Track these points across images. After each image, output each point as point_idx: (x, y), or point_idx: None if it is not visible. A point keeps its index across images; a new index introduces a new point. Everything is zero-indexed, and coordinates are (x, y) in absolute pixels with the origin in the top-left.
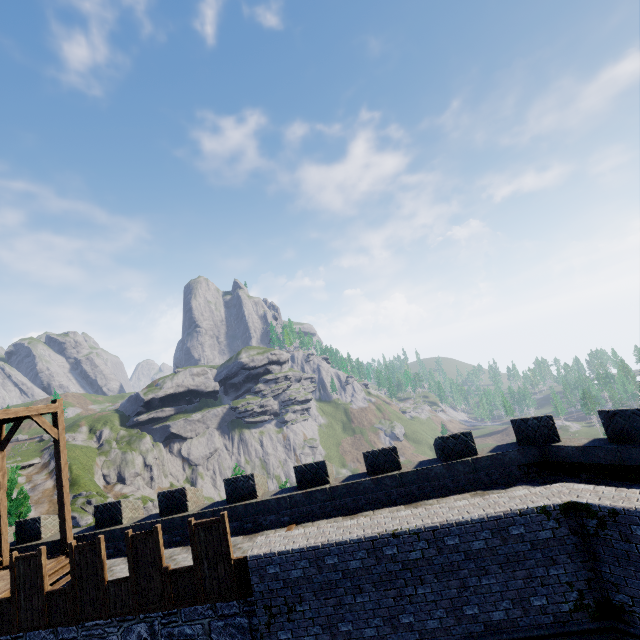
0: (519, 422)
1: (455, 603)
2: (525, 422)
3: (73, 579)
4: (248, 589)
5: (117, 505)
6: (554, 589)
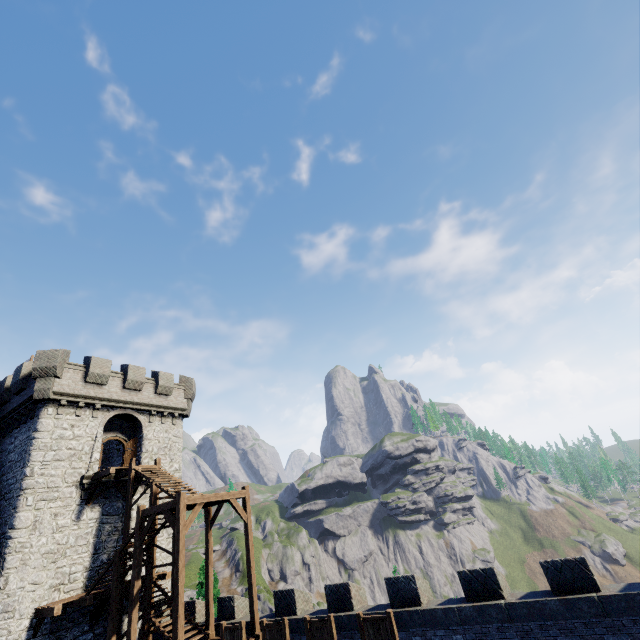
0: None
1: None
2: None
3: None
4: None
5: (291, 593)
6: None
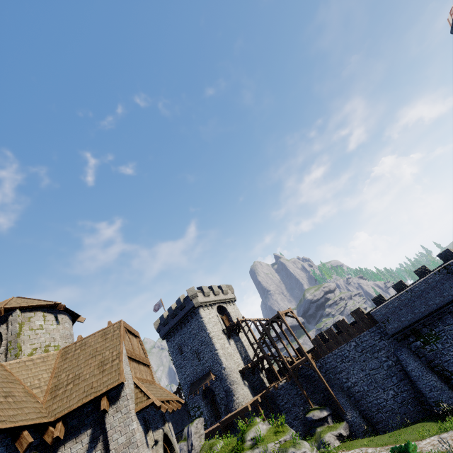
0: (439, 255)
1: (428, 301)
2: (441, 254)
3: (329, 339)
4: (375, 323)
5: (322, 333)
6: (450, 288)
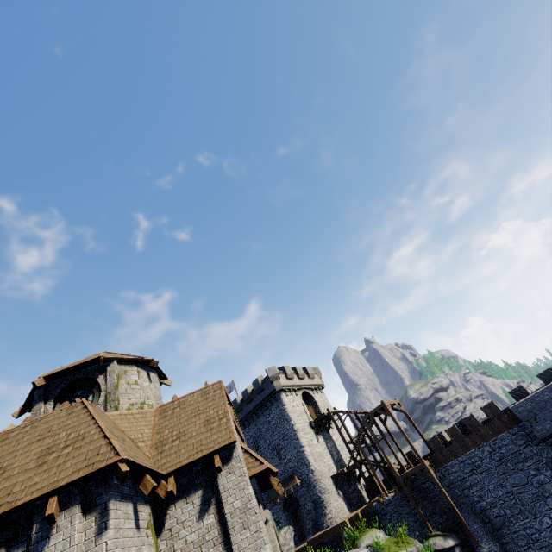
0: None
1: None
2: None
3: (452, 440)
4: (517, 421)
5: (440, 434)
6: None
